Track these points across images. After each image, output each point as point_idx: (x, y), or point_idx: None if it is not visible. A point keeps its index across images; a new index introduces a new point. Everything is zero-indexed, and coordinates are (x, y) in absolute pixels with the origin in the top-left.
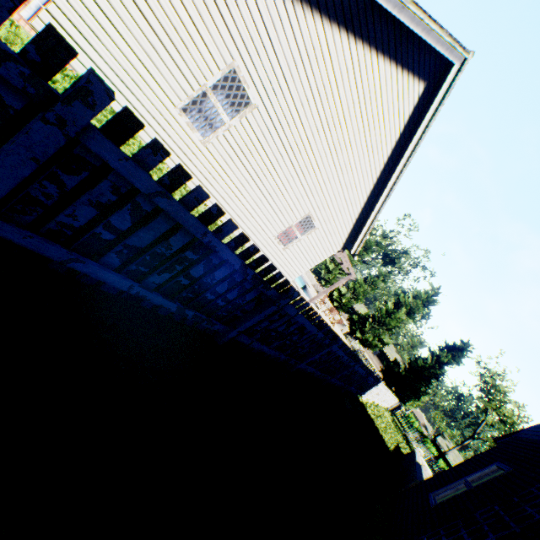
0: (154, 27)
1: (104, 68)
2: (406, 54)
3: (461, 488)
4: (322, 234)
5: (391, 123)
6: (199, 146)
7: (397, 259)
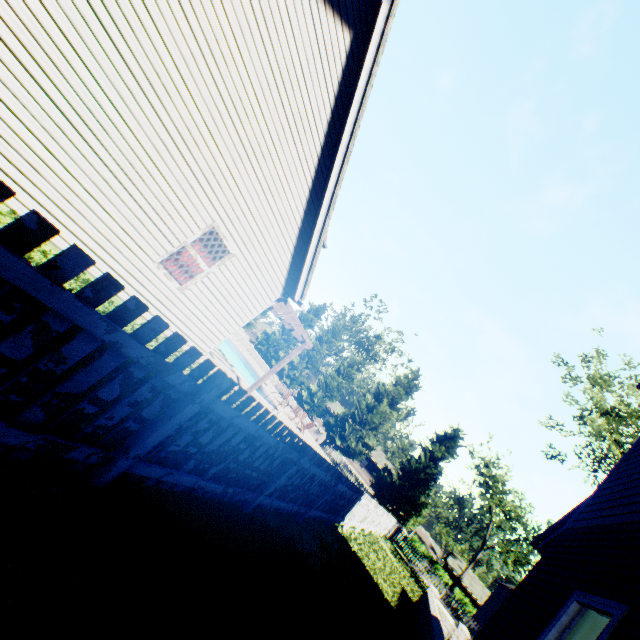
0: None
1: None
2: None
3: None
4: (246, 268)
5: (315, 86)
6: None
7: (371, 346)
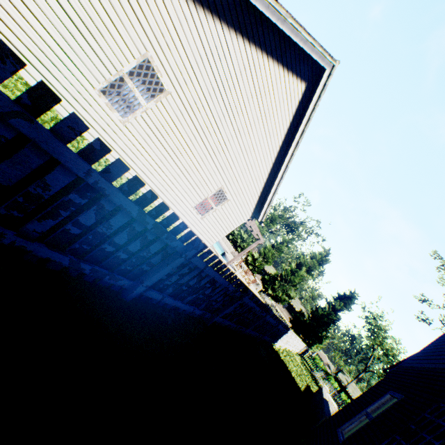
0: (70, 14)
1: (20, 47)
2: (290, 59)
3: (363, 420)
4: (234, 205)
5: (282, 114)
6: (119, 125)
7: (296, 228)
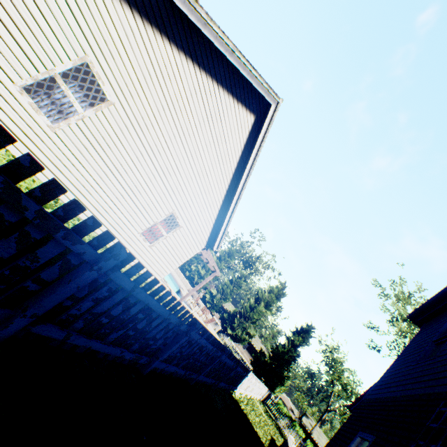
0: None
1: None
2: (239, 91)
3: None
4: (187, 233)
5: (234, 141)
6: (47, 130)
7: (254, 263)
